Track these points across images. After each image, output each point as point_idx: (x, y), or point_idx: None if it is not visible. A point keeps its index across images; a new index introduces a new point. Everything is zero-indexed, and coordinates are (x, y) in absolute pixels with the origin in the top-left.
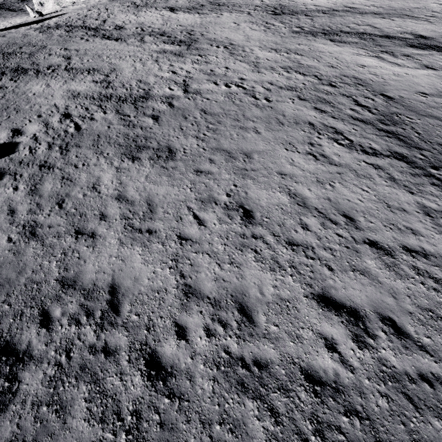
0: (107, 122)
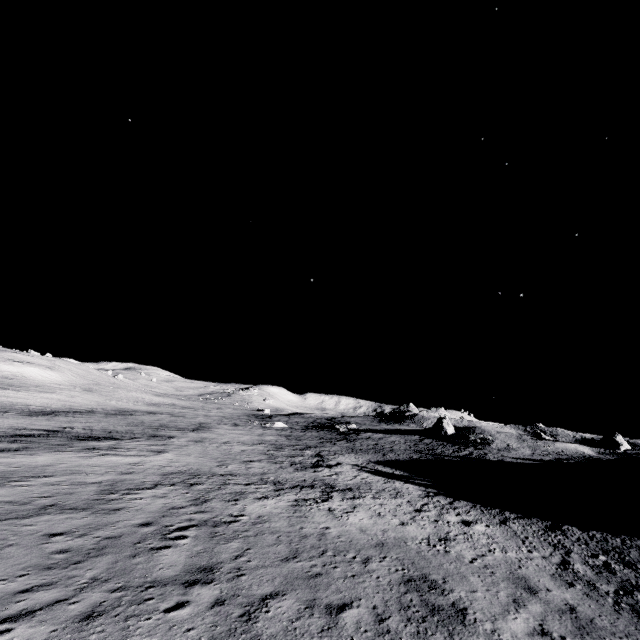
0: None
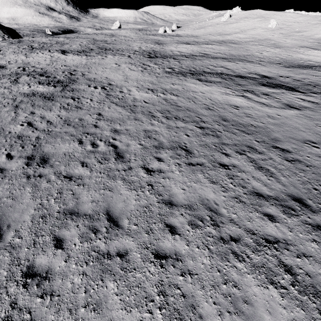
0: None
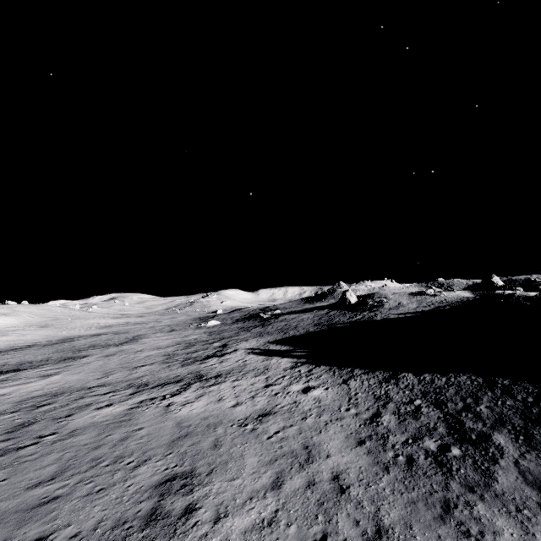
0: None
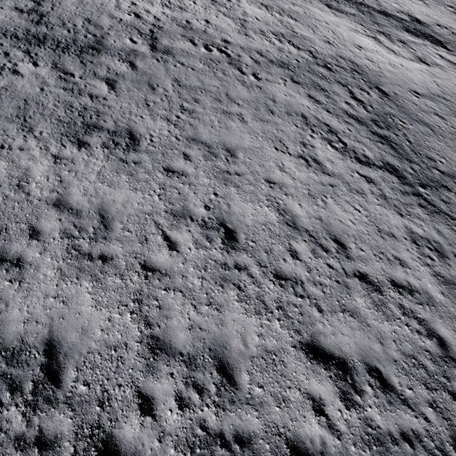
0: (39, 80)
